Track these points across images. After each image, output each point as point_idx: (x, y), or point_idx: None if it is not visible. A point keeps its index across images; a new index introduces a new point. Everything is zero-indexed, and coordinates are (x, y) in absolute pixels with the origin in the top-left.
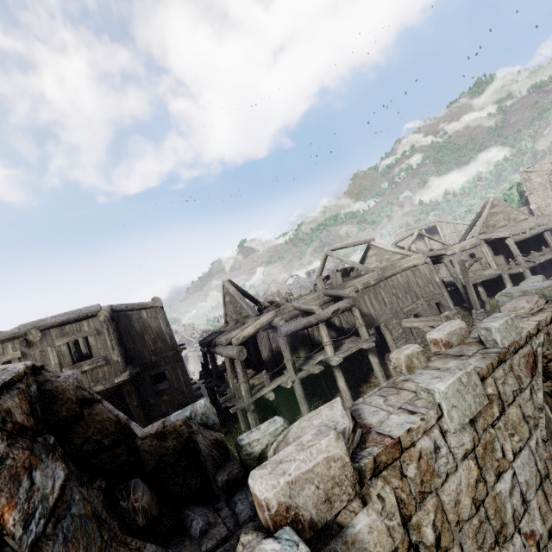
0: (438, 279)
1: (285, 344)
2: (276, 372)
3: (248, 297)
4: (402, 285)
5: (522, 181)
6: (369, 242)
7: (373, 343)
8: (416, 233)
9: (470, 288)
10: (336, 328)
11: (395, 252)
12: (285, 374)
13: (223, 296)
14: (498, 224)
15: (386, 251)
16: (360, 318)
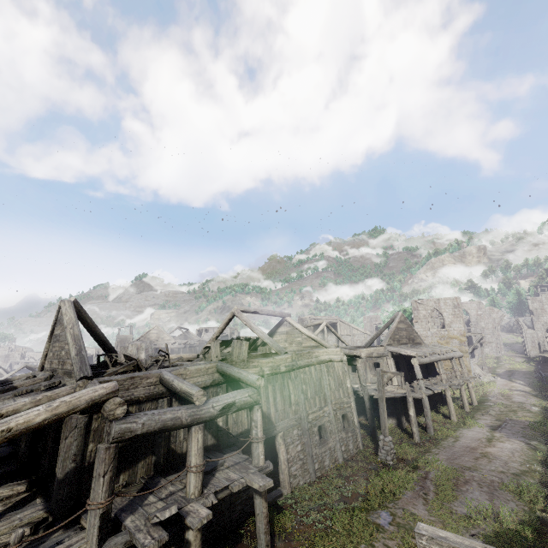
0: (349, 384)
1: (108, 462)
2: (67, 512)
3: (98, 339)
4: (314, 381)
5: (412, 309)
6: (284, 317)
7: (272, 481)
8: (324, 323)
9: (383, 406)
10: (217, 429)
11: (311, 337)
12: (73, 540)
13: (54, 324)
14: (402, 340)
15: (301, 333)
16: (261, 426)
